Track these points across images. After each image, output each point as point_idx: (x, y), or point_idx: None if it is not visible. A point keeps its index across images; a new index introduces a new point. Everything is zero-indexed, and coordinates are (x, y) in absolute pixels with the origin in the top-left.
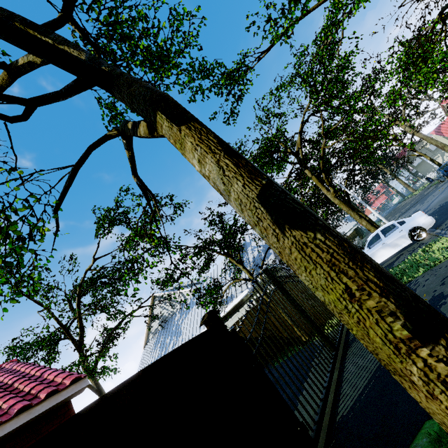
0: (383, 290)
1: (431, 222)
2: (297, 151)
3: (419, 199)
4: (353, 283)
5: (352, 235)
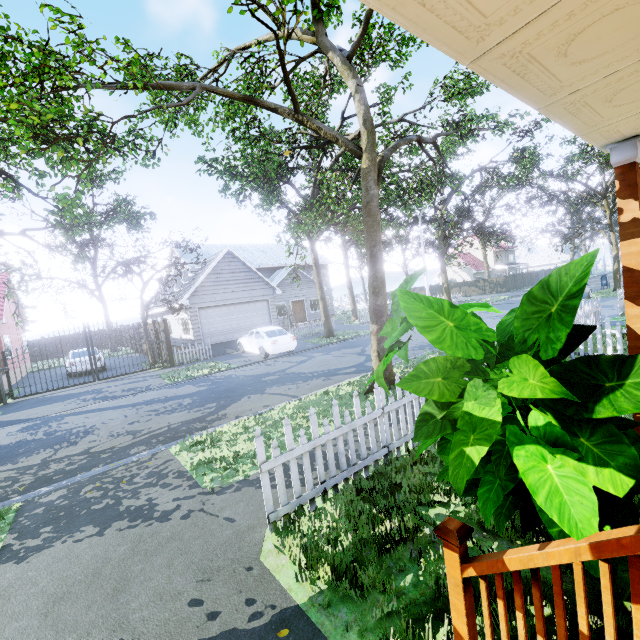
0: None
1: (271, 352)
2: (320, 180)
3: None
4: None
5: (497, 280)
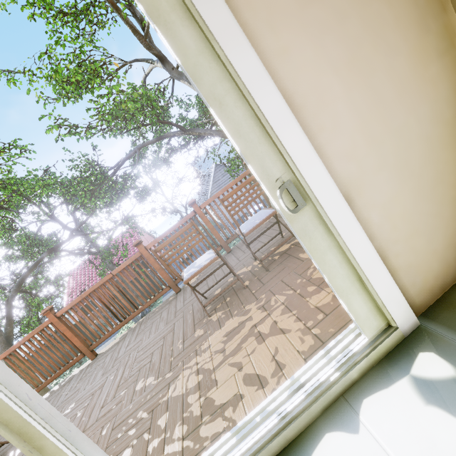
0: None
1: None
2: None
3: None
4: None
5: None
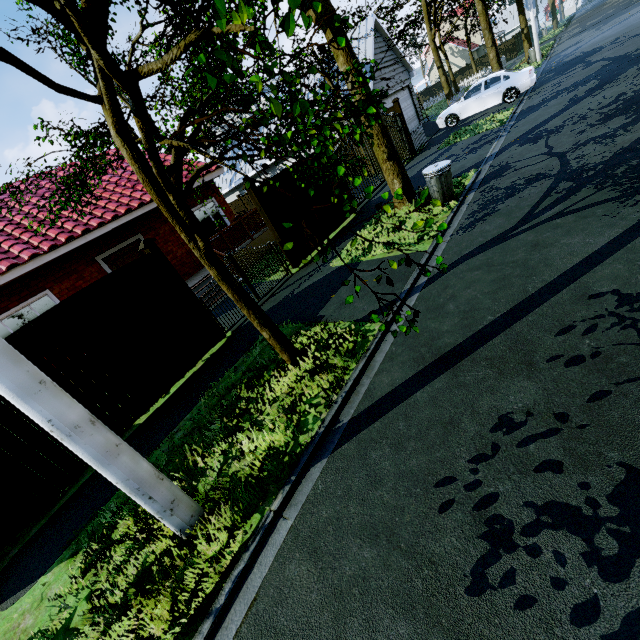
0: (386, 146)
1: (528, 86)
2: None
3: (614, 13)
4: (380, 143)
5: (506, 46)
